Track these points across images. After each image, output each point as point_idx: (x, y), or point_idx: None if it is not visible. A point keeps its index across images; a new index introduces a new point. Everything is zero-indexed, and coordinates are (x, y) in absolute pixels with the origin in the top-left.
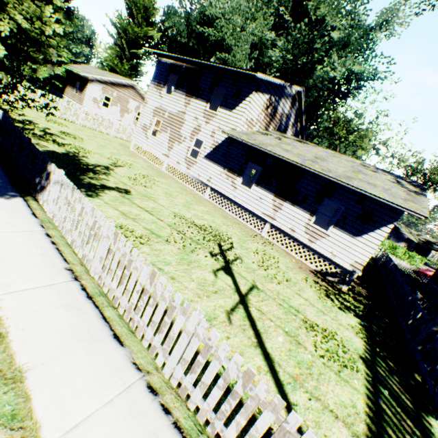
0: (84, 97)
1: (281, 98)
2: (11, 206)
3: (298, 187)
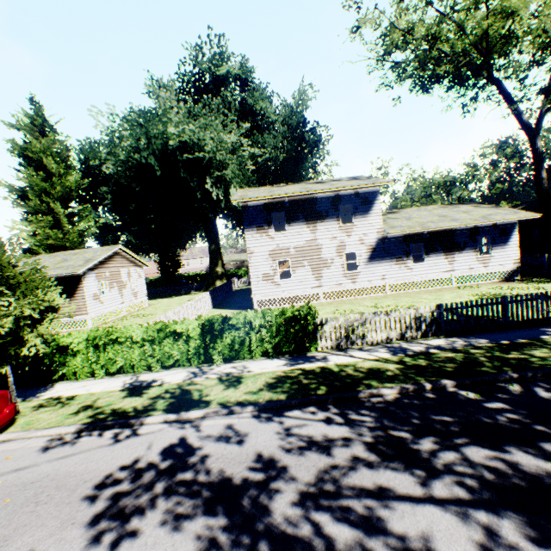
0: (84, 301)
1: None
2: None
3: (456, 240)
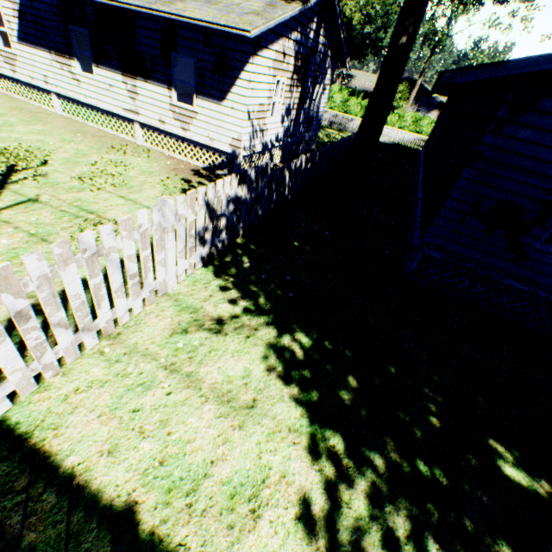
0: None
1: None
2: None
3: (139, 46)
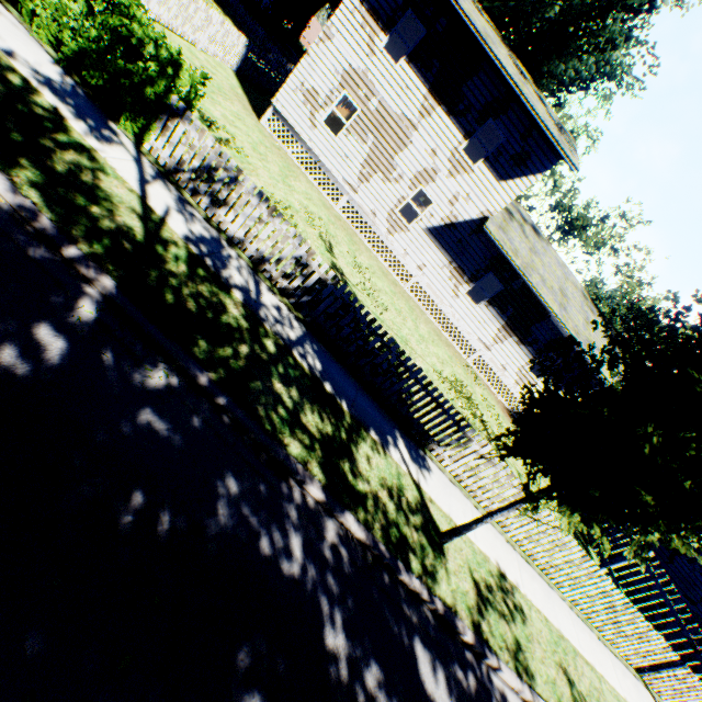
0: None
1: None
2: (440, 479)
3: (534, 328)
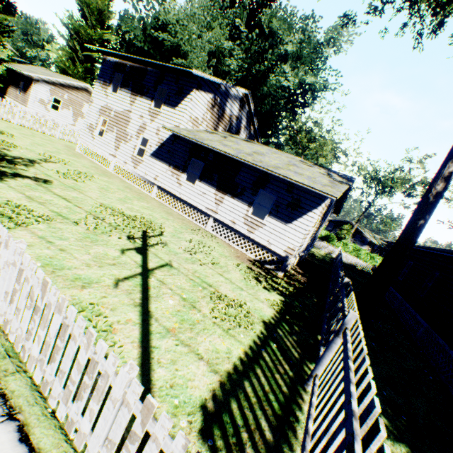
0: (28, 98)
1: (228, 99)
2: None
3: (237, 180)
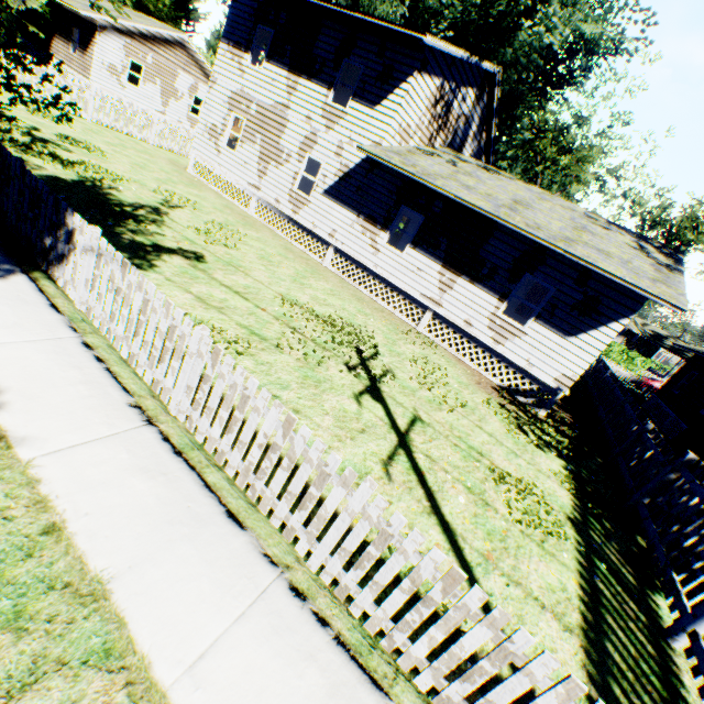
0: (91, 62)
1: (460, 86)
2: (11, 292)
3: (483, 252)
